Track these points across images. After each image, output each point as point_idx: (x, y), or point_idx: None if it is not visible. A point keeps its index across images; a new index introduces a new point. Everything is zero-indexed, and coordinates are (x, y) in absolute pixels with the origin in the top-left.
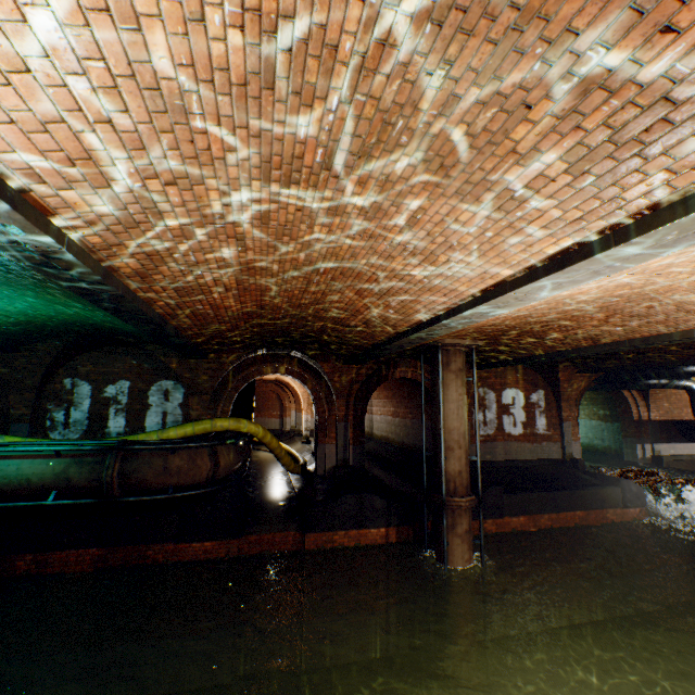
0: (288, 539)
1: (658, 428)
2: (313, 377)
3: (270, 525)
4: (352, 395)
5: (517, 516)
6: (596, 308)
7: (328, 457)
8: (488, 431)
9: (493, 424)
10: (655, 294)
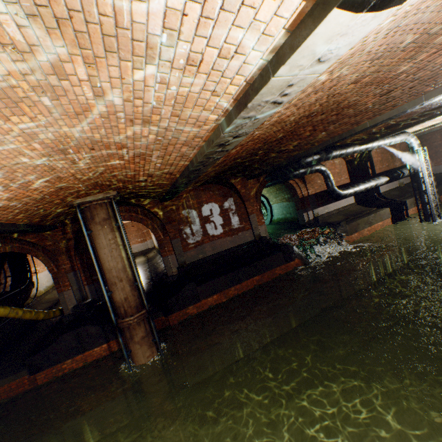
0: (24, 382)
1: (316, 198)
2: (32, 246)
3: (2, 380)
4: (72, 250)
5: (211, 296)
6: (92, 159)
7: (69, 300)
8: (197, 239)
9: (200, 232)
10: (86, 138)
